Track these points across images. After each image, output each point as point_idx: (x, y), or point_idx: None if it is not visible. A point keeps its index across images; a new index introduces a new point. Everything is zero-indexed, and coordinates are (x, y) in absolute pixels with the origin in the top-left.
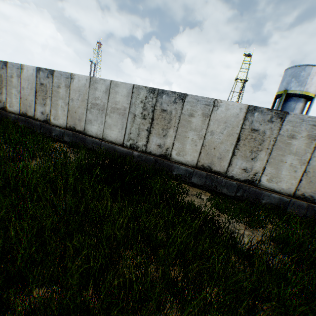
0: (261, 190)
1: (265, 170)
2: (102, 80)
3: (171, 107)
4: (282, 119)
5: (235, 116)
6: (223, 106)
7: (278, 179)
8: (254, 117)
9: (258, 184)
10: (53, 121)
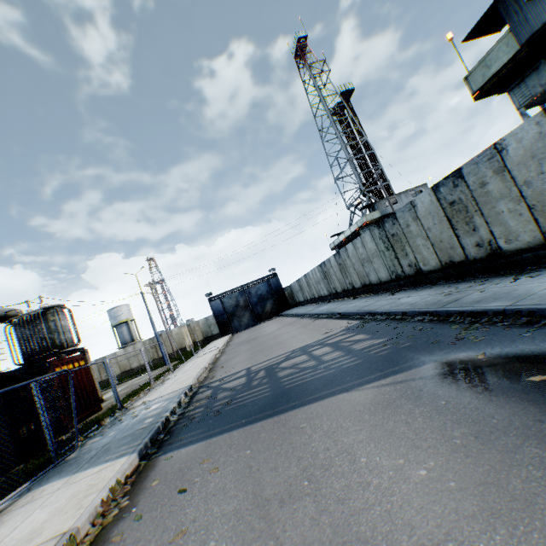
0: None
1: None
2: None
3: None
4: None
5: None
6: None
7: None
8: None
9: None
10: None
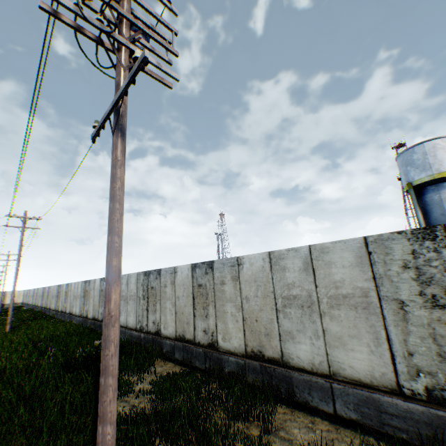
0: (221, 354)
1: (218, 327)
2: (125, 275)
3: (155, 283)
4: (212, 268)
5: (187, 277)
6: (179, 271)
7: (229, 335)
8: (197, 273)
9: (218, 347)
10: None
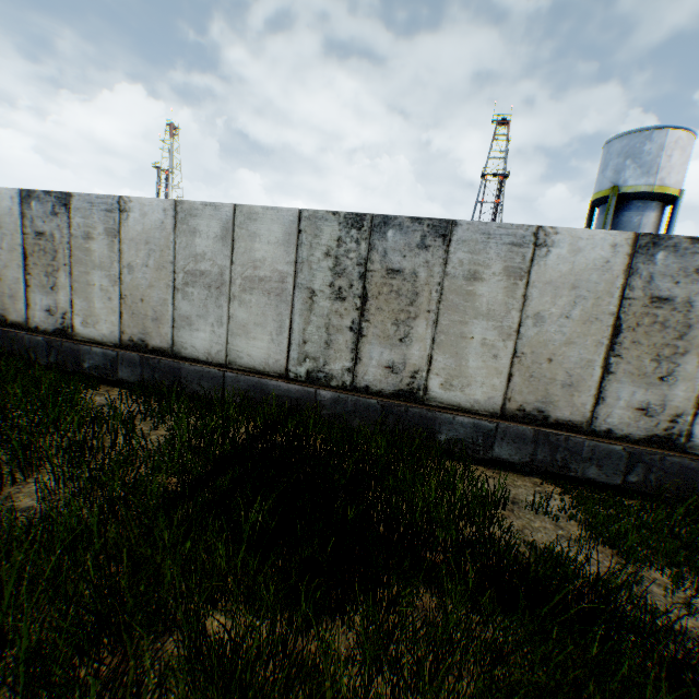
0: (698, 462)
1: None
2: (211, 207)
3: (413, 262)
4: None
5: (599, 267)
6: (562, 245)
7: None
8: (654, 266)
9: (687, 446)
10: (81, 331)
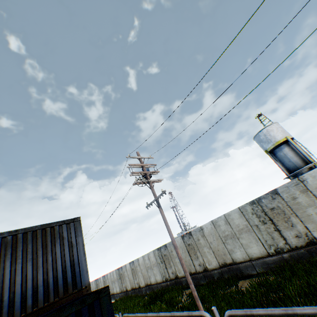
0: (210, 272)
1: (204, 260)
2: (145, 254)
3: (165, 252)
4: (191, 234)
5: (181, 242)
6: (176, 241)
7: (210, 261)
8: (185, 239)
9: (208, 269)
10: (141, 285)
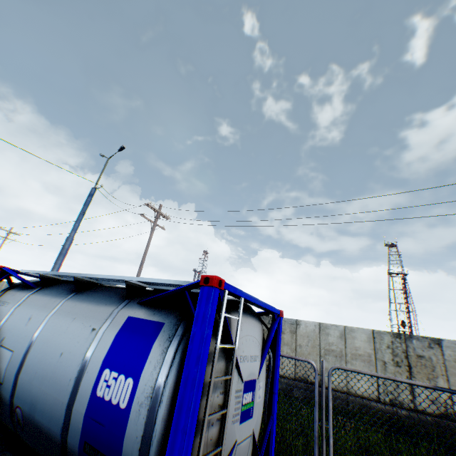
0: None
1: None
2: (334, 326)
3: (427, 353)
4: None
5: None
6: None
7: None
8: None
9: None
10: None
